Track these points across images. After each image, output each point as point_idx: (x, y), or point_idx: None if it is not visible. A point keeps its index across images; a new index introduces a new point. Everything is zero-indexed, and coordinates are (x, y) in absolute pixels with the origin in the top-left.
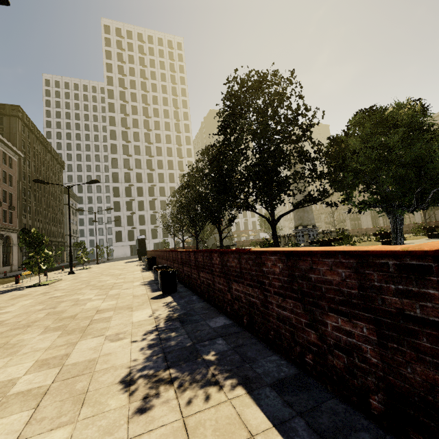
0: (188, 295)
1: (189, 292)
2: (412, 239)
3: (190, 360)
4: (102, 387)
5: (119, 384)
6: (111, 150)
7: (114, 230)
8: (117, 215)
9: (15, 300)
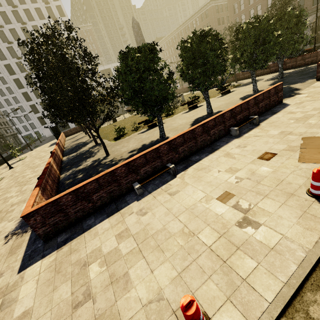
0: None
1: None
2: (212, 97)
3: (26, 225)
4: (0, 239)
5: (4, 237)
6: None
7: (35, 117)
8: (31, 104)
9: None
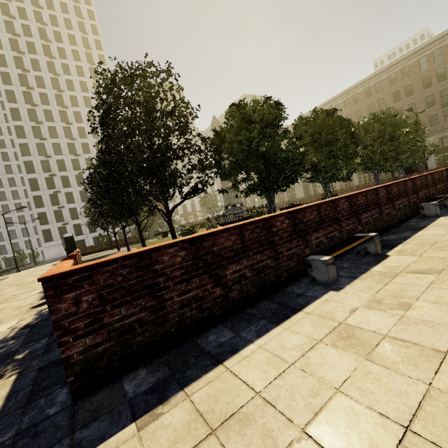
0: None
1: None
2: None
3: (0, 362)
4: None
5: None
6: (17, 134)
7: (40, 229)
8: (41, 212)
9: None
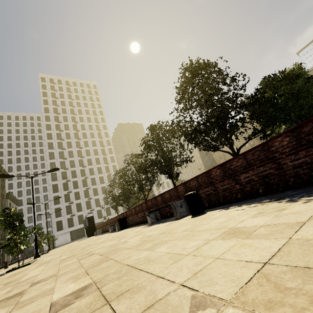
0: (224, 206)
1: (218, 207)
2: None
3: None
4: None
5: None
6: (49, 157)
7: (55, 220)
8: (57, 207)
9: (18, 275)
